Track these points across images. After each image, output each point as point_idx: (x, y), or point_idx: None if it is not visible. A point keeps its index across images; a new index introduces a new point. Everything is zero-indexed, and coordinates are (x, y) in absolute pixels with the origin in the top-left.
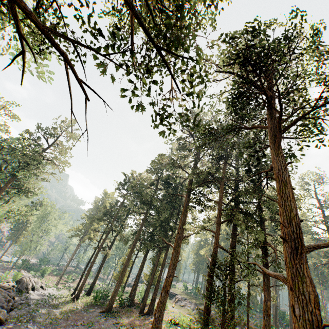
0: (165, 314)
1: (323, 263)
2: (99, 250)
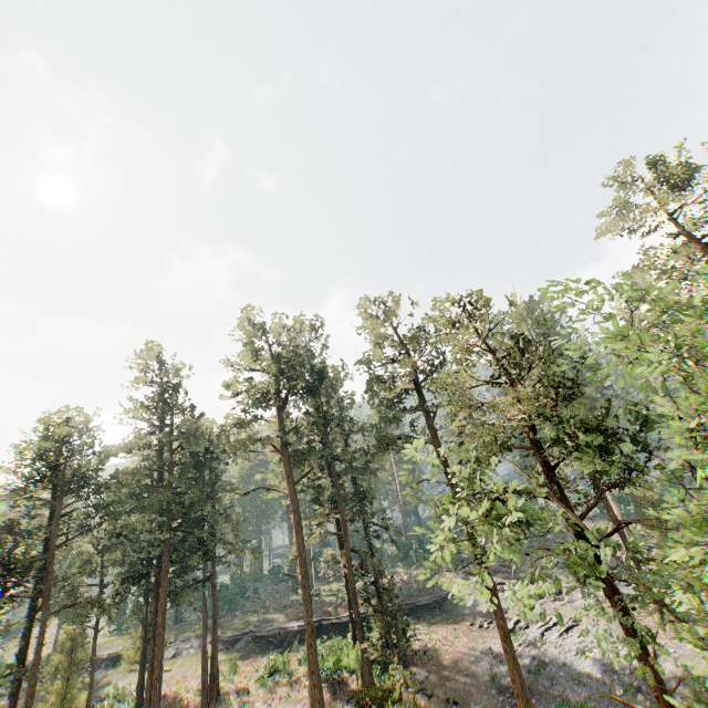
0: (226, 680)
1: None
2: (37, 681)
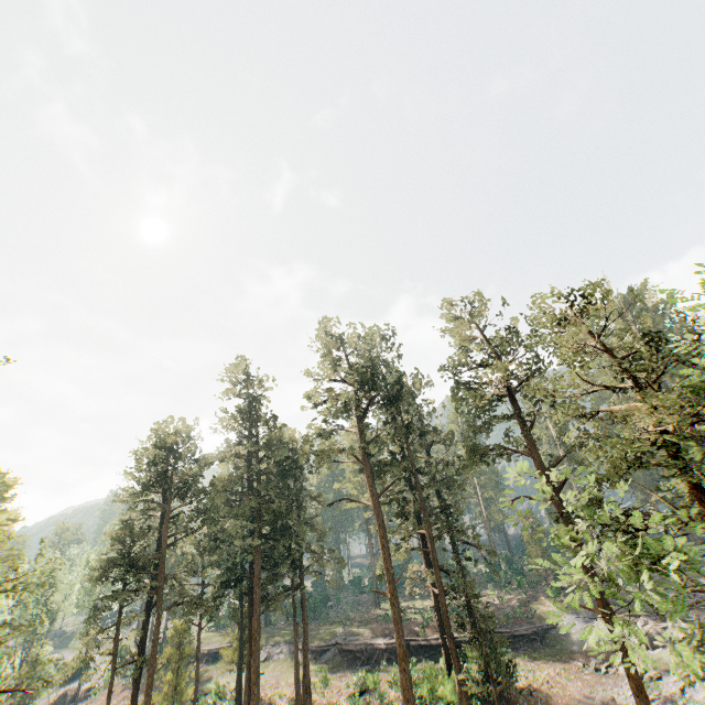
0: (318, 693)
1: None
2: (153, 671)
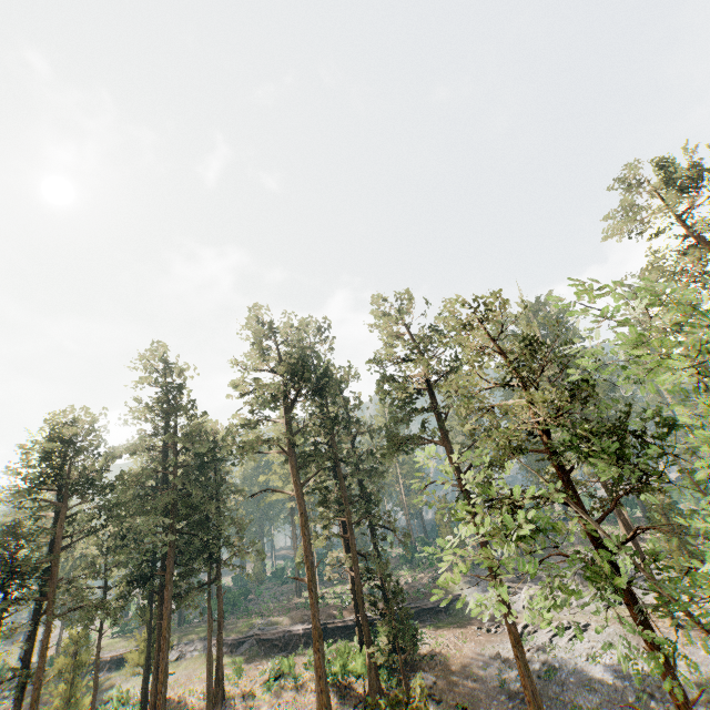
0: (231, 684)
1: None
2: (41, 684)
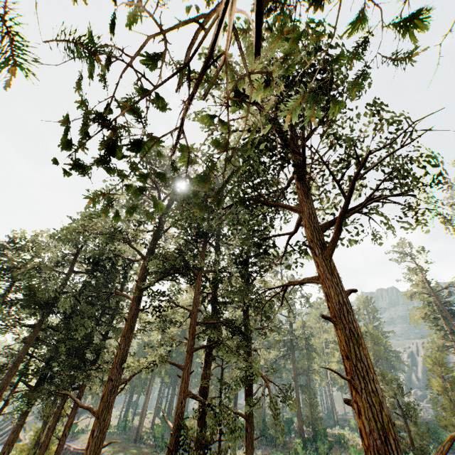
0: None
1: (283, 355)
2: None
